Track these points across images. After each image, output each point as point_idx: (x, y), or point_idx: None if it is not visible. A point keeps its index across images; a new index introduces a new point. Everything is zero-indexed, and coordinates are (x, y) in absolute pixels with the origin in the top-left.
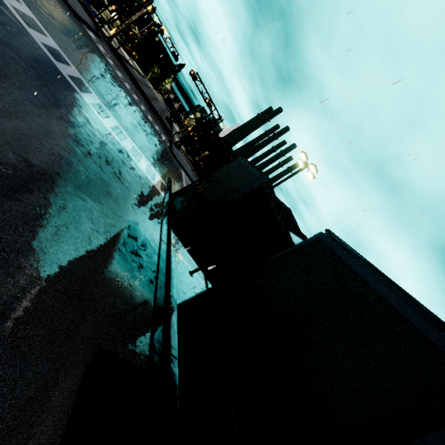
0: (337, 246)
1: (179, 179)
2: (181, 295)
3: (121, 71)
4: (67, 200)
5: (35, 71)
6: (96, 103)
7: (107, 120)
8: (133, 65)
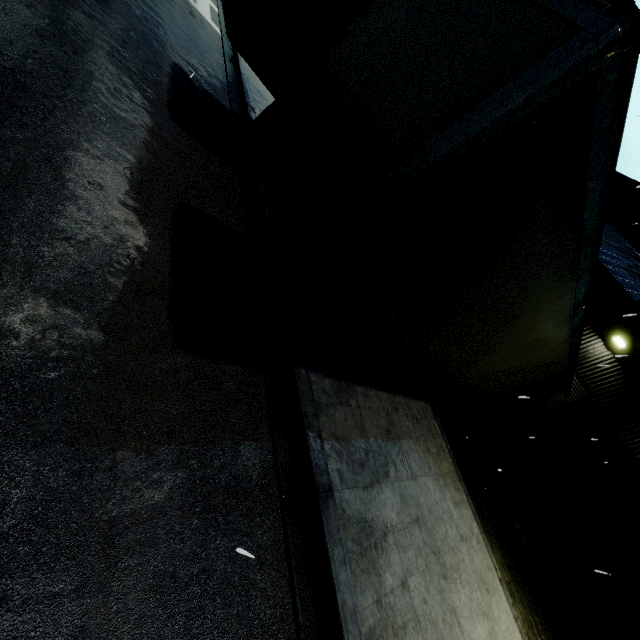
0: None
1: None
2: None
3: None
4: (62, 14)
5: None
6: None
7: None
8: None
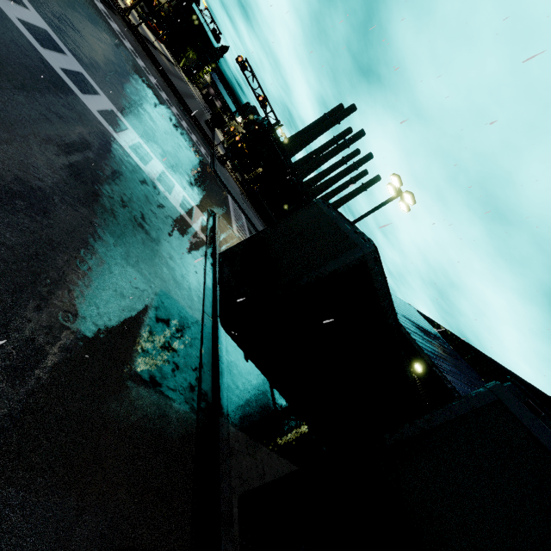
0: (549, 433)
1: (225, 210)
2: (235, 399)
3: (143, 59)
4: (56, 284)
5: (4, 66)
6: (106, 110)
7: (123, 135)
8: (160, 48)
